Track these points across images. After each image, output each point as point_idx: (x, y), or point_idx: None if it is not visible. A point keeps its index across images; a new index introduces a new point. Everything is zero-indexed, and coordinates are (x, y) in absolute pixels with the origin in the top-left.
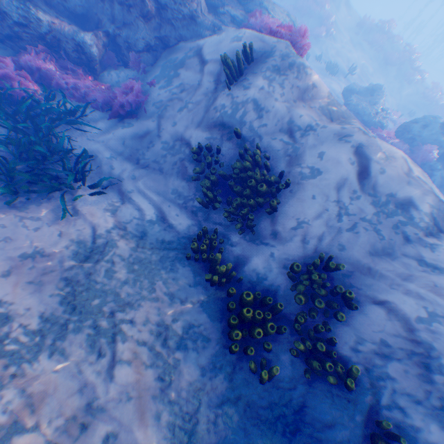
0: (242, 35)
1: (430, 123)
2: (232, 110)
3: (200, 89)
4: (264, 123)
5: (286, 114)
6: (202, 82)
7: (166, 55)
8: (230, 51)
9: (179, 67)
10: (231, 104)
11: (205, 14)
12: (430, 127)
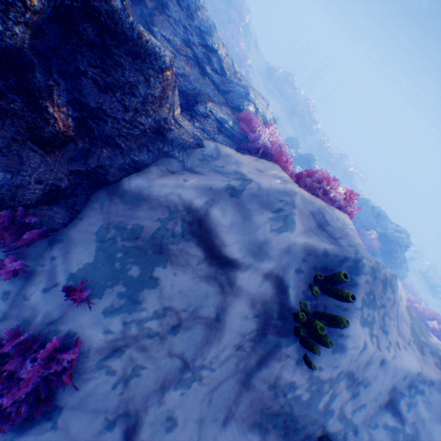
0: (287, 211)
1: (364, 205)
2: (310, 393)
3: (227, 335)
4: (362, 403)
5: (391, 378)
6: (227, 317)
7: (101, 200)
8: (277, 250)
9: (153, 257)
10: (307, 381)
11: (177, 116)
12: (365, 210)
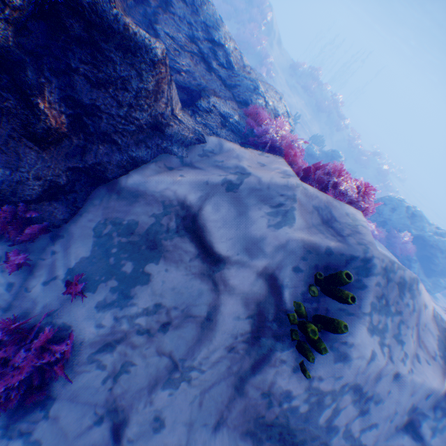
0: (287, 205)
1: (397, 205)
2: (309, 405)
3: (218, 336)
4: (373, 421)
5: (410, 397)
6: (218, 316)
7: (100, 197)
8: (274, 247)
9: (146, 253)
10: (305, 391)
11: (176, 112)
12: (398, 210)
